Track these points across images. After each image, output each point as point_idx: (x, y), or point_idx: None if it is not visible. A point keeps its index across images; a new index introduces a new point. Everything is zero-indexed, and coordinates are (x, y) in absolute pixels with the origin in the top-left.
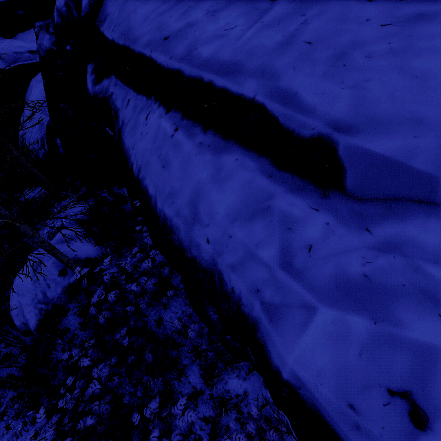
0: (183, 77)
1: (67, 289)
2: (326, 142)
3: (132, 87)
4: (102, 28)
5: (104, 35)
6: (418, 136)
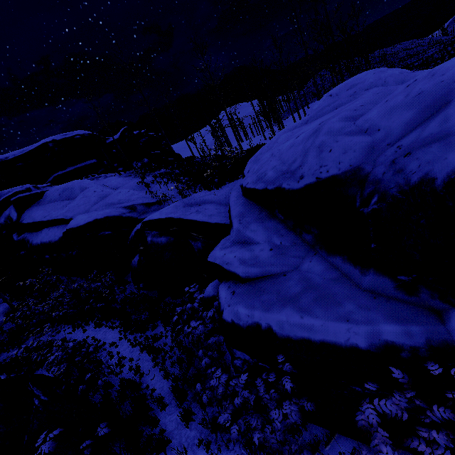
0: (50, 220)
1: (1, 321)
2: (71, 218)
3: (35, 231)
4: (23, 222)
5: (24, 223)
6: (79, 214)
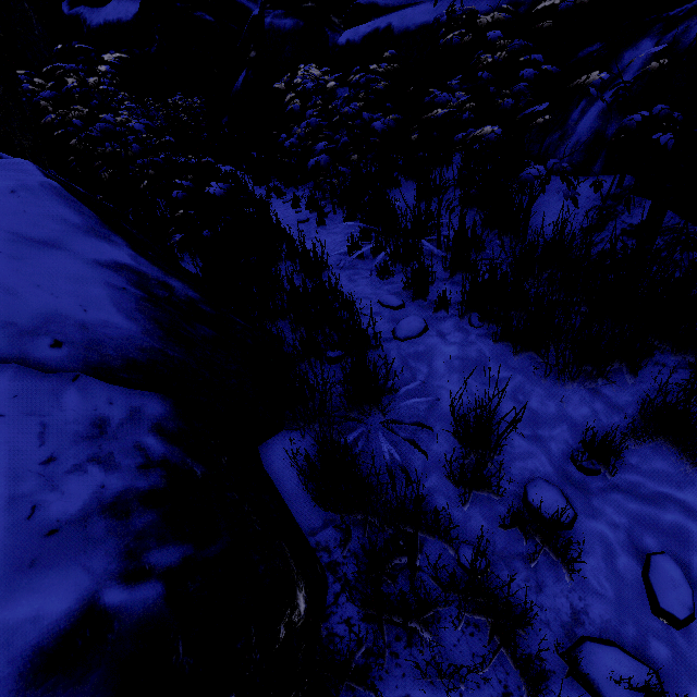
0: None
1: None
2: None
3: (96, 7)
4: None
5: None
6: None
